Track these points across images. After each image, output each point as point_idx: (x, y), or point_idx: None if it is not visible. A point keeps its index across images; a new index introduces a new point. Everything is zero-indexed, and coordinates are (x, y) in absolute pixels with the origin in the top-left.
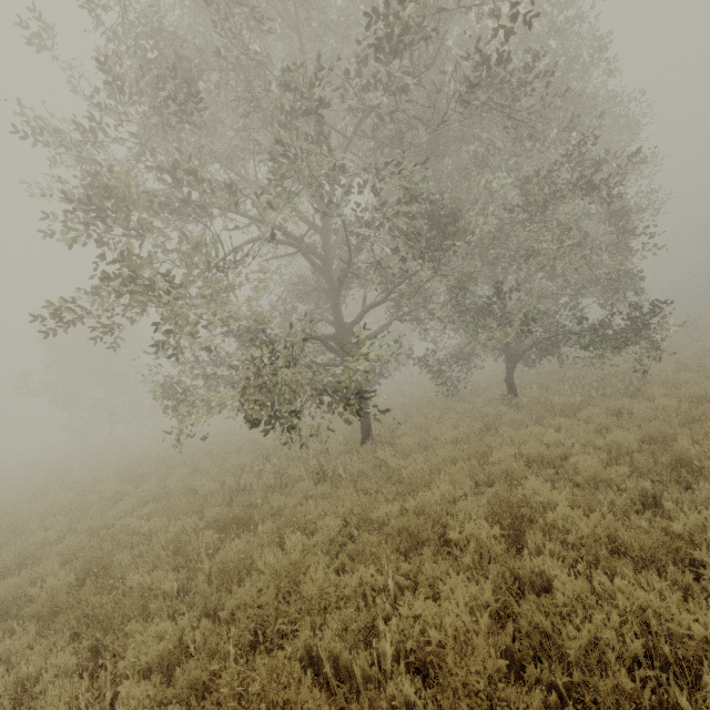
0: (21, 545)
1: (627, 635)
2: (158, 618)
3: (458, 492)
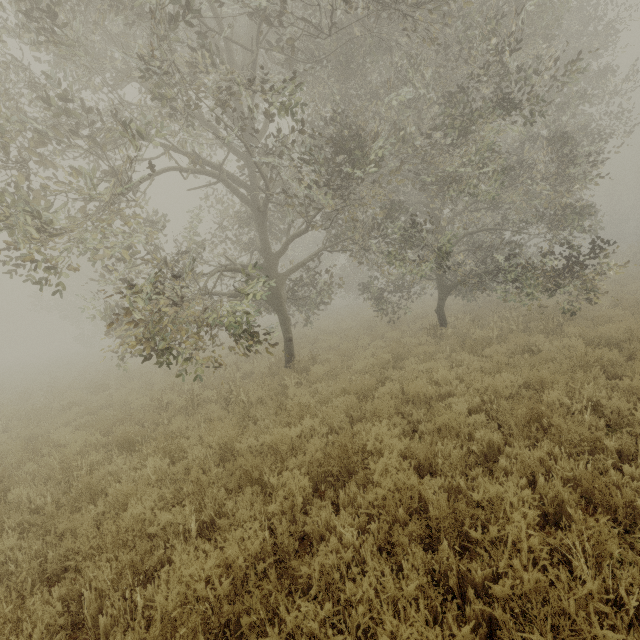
0: None
1: (354, 618)
2: None
3: (322, 428)
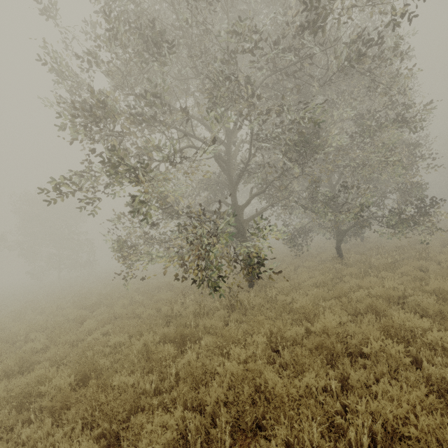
0: (19, 352)
1: None
2: (161, 413)
3: (342, 319)
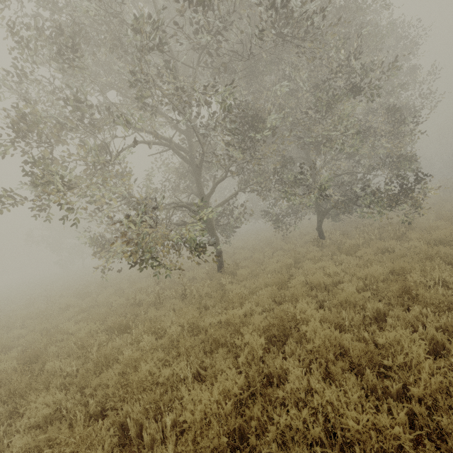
0: (2, 339)
1: (320, 420)
2: (44, 394)
3: (258, 309)
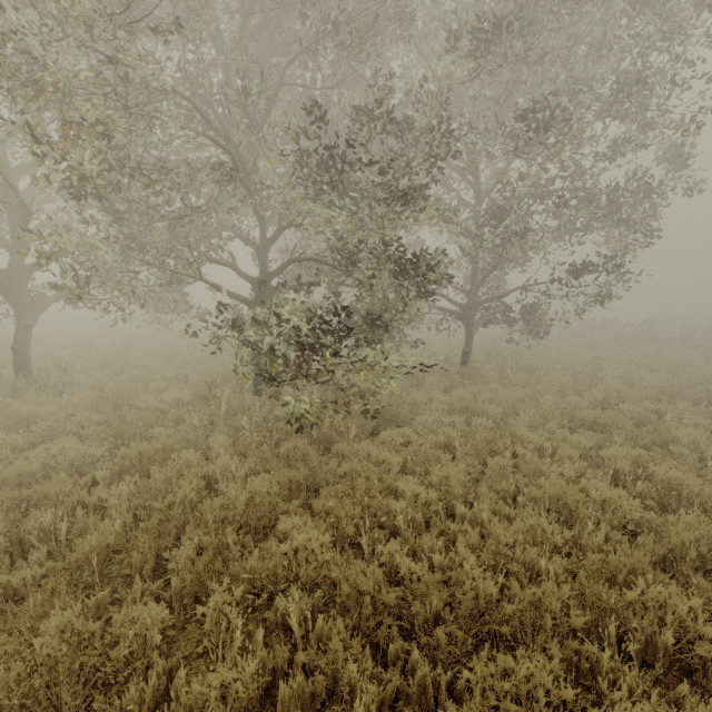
0: None
1: None
2: None
3: None
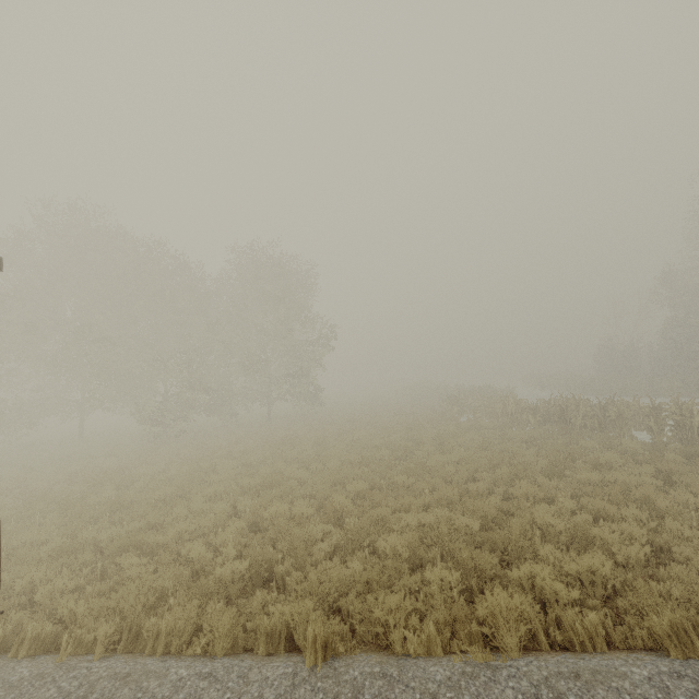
0: None
1: None
2: None
3: None
